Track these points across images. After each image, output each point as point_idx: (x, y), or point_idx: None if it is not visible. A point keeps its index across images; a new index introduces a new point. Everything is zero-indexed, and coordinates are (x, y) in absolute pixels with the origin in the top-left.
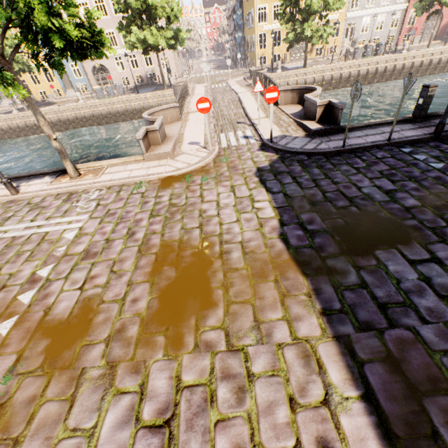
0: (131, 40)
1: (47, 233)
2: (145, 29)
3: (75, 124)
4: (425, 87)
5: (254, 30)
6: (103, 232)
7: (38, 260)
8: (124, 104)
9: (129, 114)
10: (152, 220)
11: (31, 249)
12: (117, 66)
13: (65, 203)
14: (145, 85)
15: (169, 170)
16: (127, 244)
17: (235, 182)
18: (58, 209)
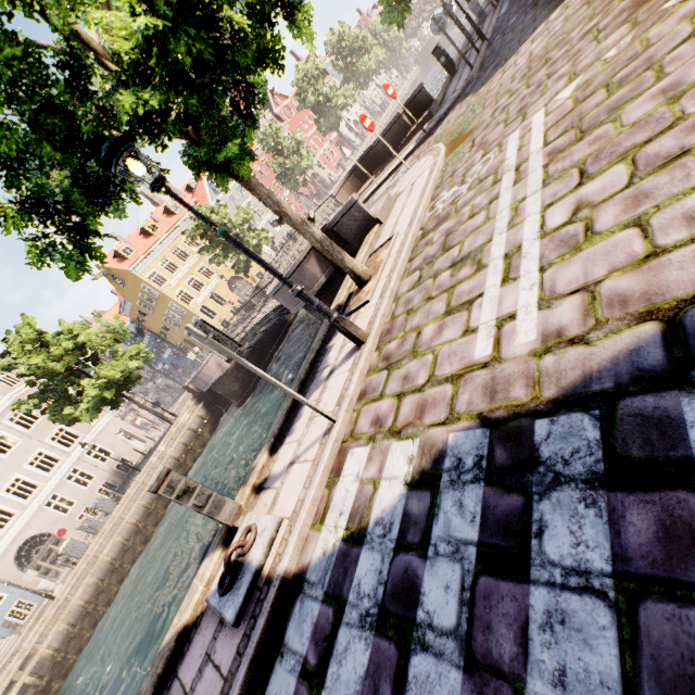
0: (92, 395)
1: (551, 126)
2: (100, 368)
3: (76, 643)
4: (435, 50)
5: (190, 313)
6: (573, 63)
7: (644, 39)
8: (139, 497)
9: (157, 504)
10: (557, 53)
11: (604, 86)
12: (58, 512)
13: (451, 213)
14: (122, 487)
15: (432, 162)
16: (614, 8)
17: (495, 81)
18: (469, 201)
